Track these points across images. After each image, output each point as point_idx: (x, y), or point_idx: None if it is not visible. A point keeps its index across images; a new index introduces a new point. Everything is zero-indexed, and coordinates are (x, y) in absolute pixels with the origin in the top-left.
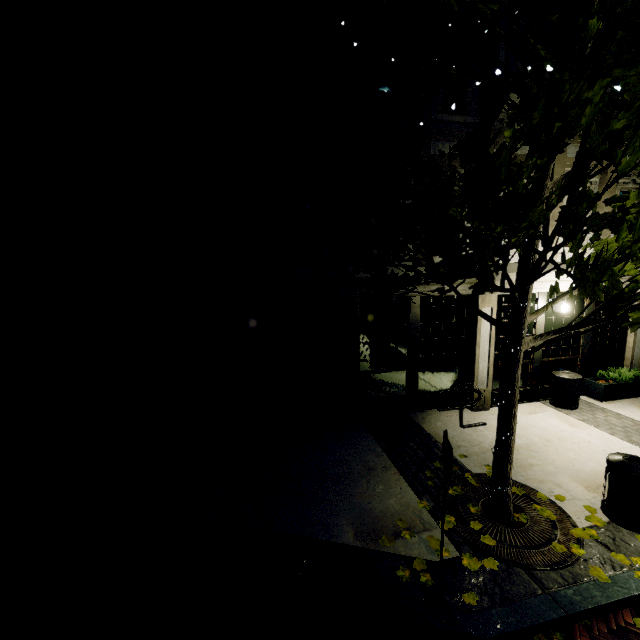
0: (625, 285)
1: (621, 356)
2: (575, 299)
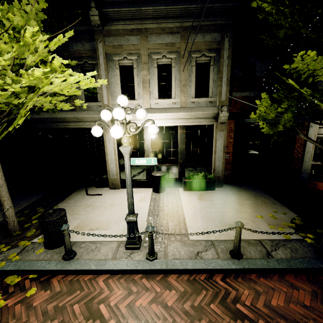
0: (201, 122)
1: (211, 166)
2: (171, 131)
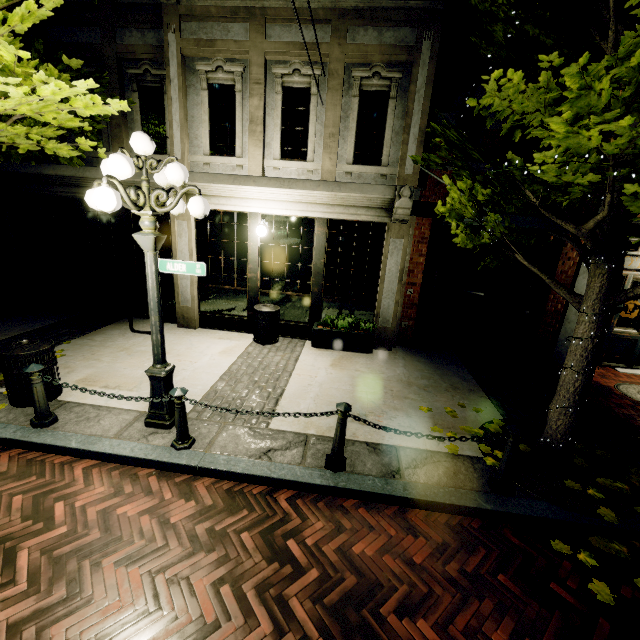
0: (360, 216)
1: (373, 307)
2: (301, 227)
